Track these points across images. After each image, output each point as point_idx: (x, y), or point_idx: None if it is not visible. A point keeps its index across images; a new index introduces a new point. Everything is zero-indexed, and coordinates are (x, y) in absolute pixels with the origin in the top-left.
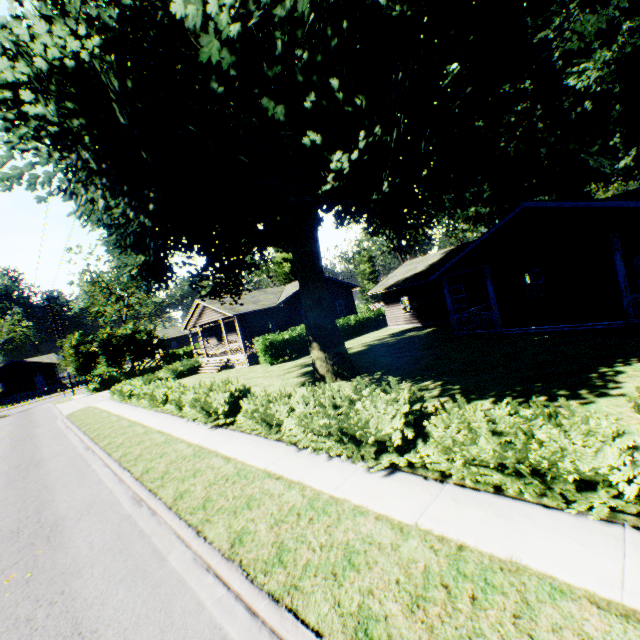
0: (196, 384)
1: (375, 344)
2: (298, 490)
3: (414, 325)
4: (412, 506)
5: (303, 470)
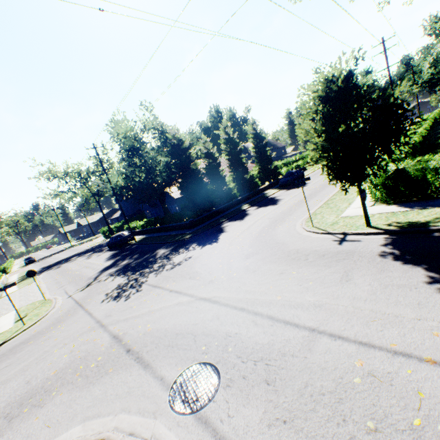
0: None
1: None
2: None
3: None
4: None
5: None
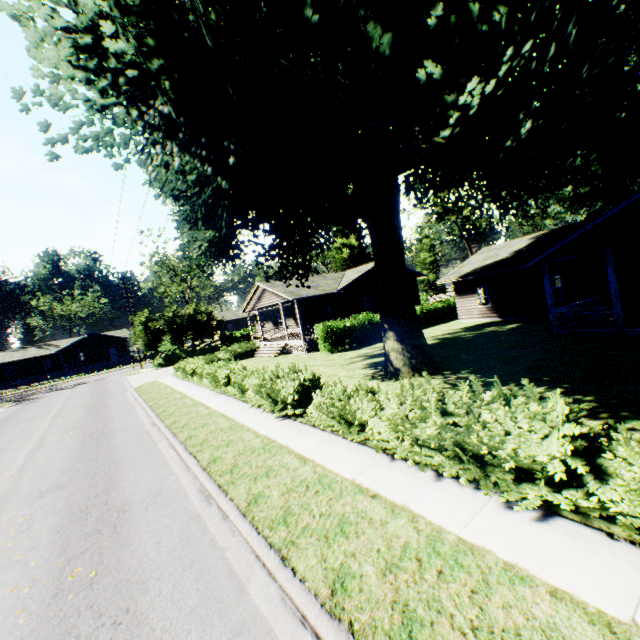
0: (254, 367)
1: (448, 338)
2: (407, 520)
3: (491, 319)
4: (610, 585)
5: (405, 490)
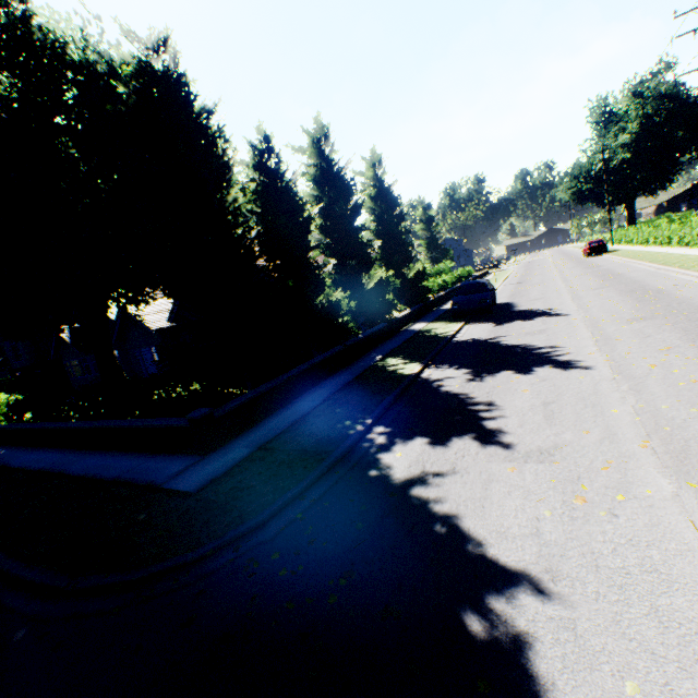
0: None
1: None
2: None
3: None
4: None
5: None
